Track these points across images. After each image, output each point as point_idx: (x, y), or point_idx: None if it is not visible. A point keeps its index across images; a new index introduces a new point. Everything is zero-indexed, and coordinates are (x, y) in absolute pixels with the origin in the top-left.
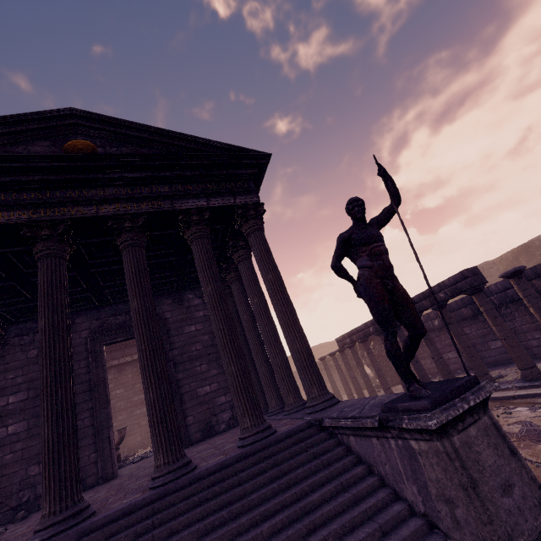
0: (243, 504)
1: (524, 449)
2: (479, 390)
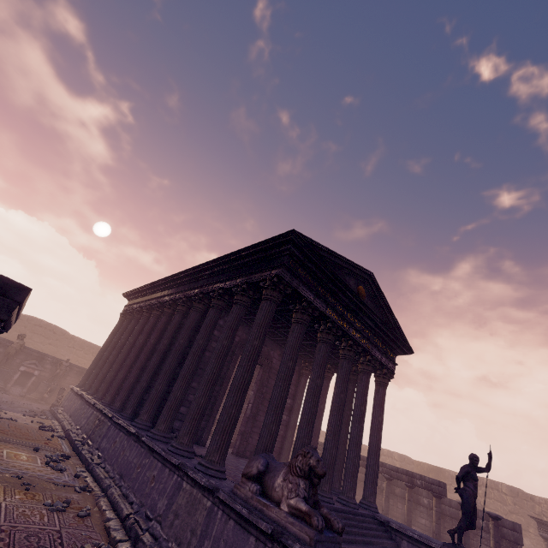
0: (373, 541)
1: None
2: None
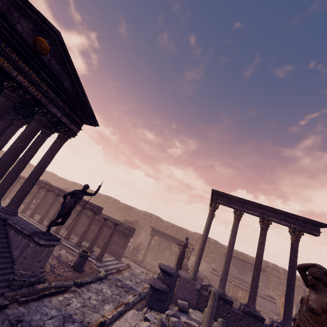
0: None
1: (52, 259)
2: (58, 242)
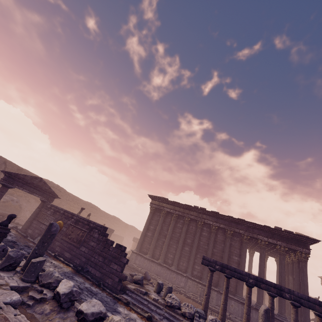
0: None
1: None
2: None
